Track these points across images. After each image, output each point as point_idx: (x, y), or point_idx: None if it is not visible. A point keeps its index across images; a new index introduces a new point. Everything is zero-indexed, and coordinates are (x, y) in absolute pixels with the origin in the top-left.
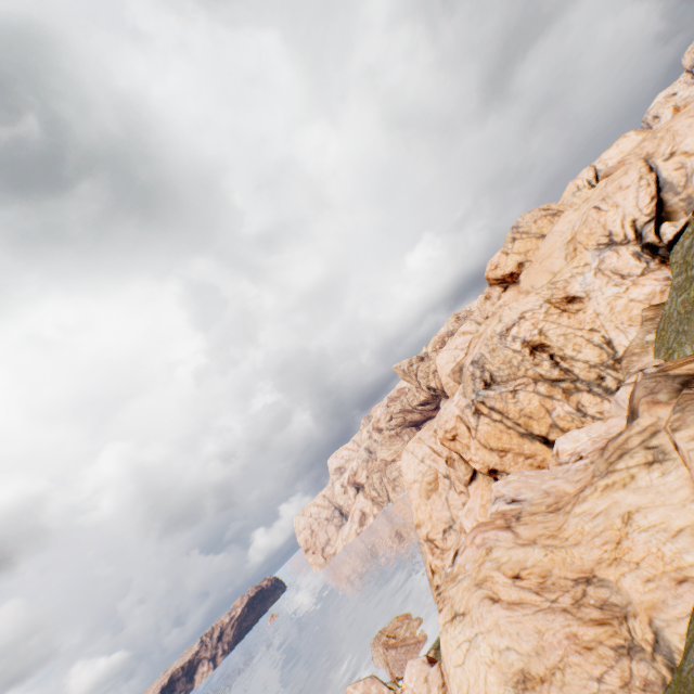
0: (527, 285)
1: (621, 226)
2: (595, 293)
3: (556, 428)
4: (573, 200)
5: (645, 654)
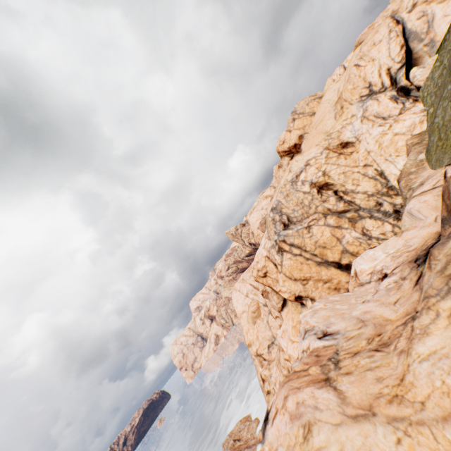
0: (308, 148)
1: (379, 75)
2: (364, 135)
3: (347, 253)
4: None
5: None
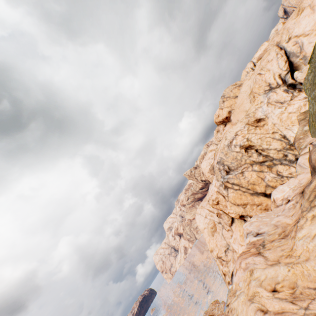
0: (235, 120)
1: (274, 79)
2: (270, 114)
3: (269, 187)
4: (246, 77)
5: None
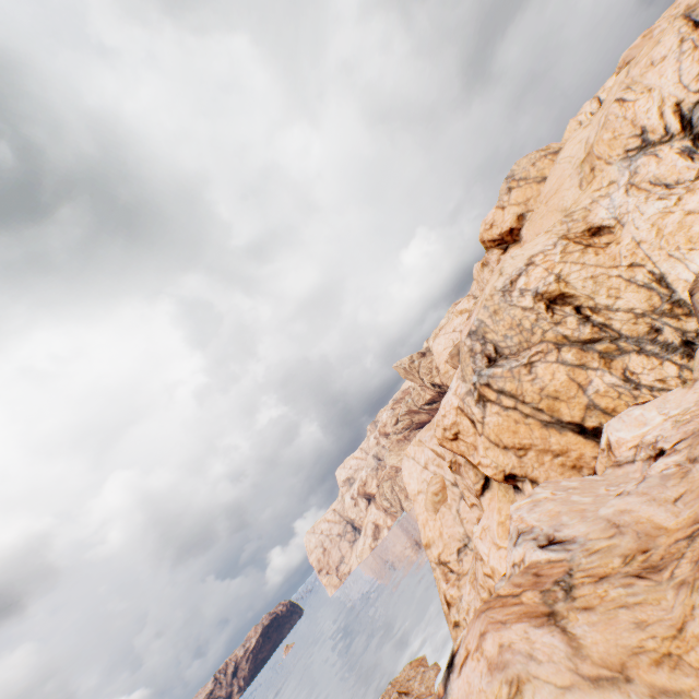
0: (532, 235)
1: (660, 114)
2: (631, 215)
3: (596, 410)
4: None
5: None
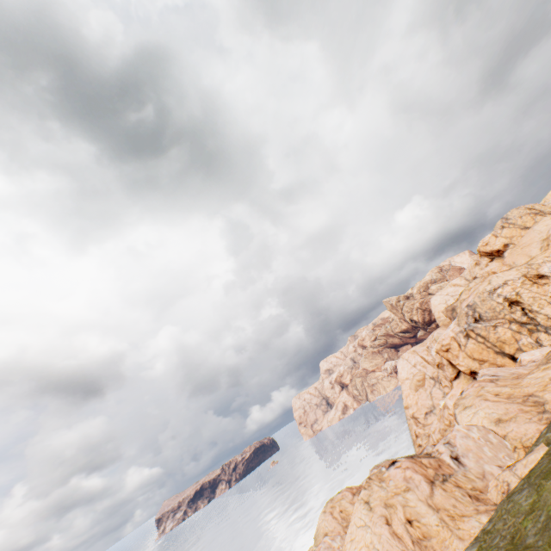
0: (510, 261)
1: None
2: None
3: (520, 351)
4: None
5: (548, 411)
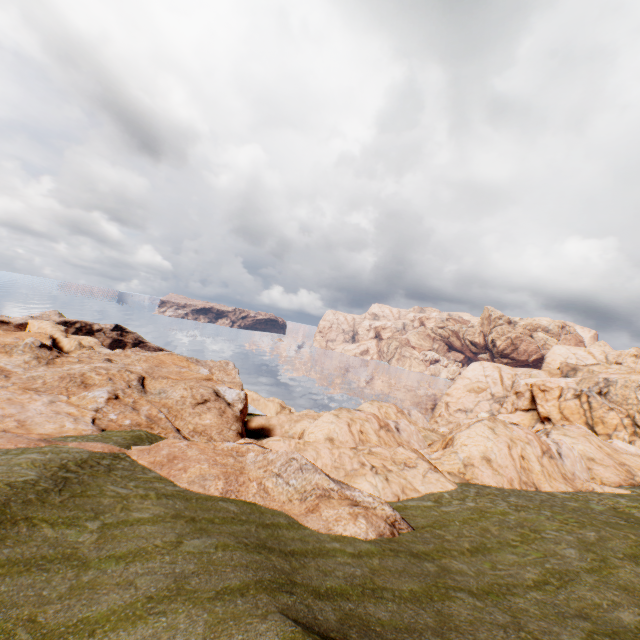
0: None
1: None
2: None
3: (608, 437)
4: None
5: (636, 481)
